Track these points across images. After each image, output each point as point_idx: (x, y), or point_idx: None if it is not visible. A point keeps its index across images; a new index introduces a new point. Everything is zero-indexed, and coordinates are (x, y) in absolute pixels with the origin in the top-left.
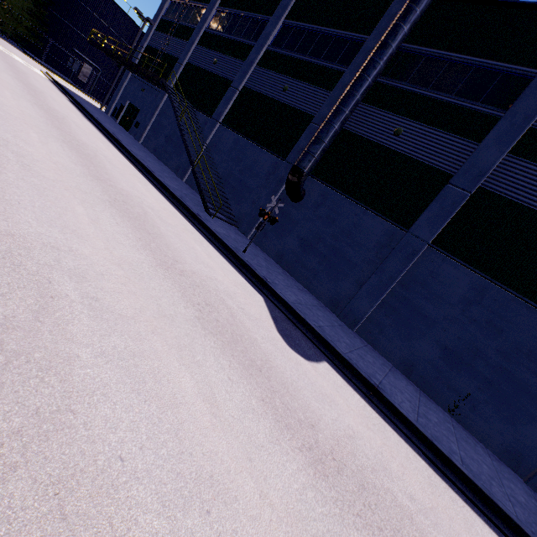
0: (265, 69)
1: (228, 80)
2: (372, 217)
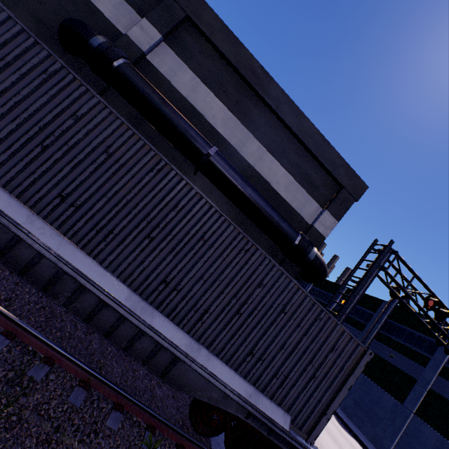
0: None
1: None
2: (386, 394)
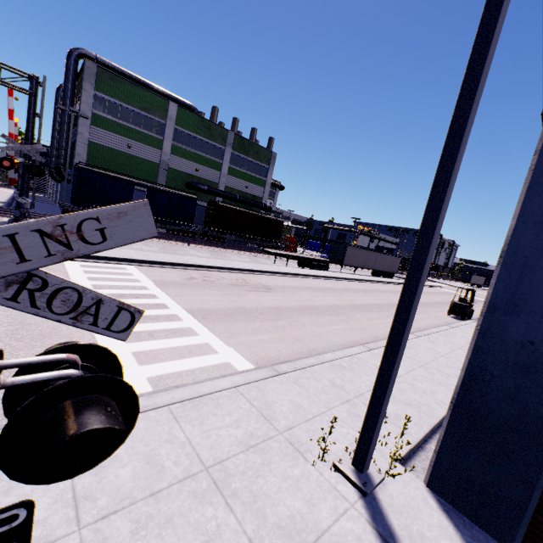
0: None
1: None
2: None
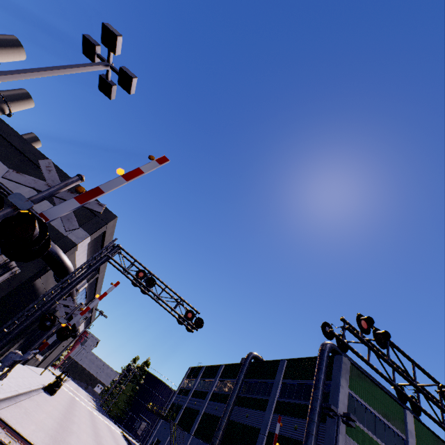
0: (211, 401)
1: (199, 410)
2: None
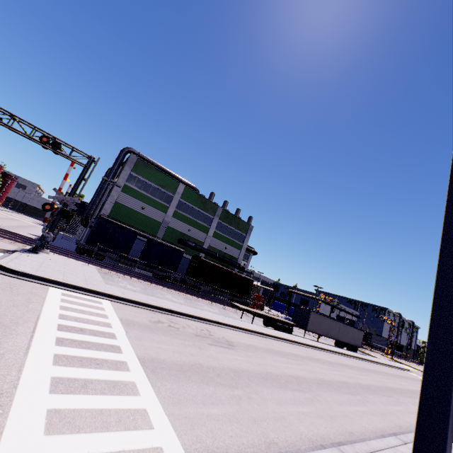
0: None
1: None
2: None
